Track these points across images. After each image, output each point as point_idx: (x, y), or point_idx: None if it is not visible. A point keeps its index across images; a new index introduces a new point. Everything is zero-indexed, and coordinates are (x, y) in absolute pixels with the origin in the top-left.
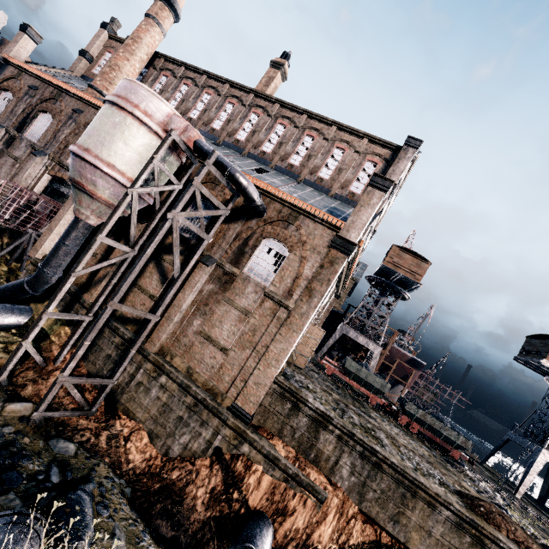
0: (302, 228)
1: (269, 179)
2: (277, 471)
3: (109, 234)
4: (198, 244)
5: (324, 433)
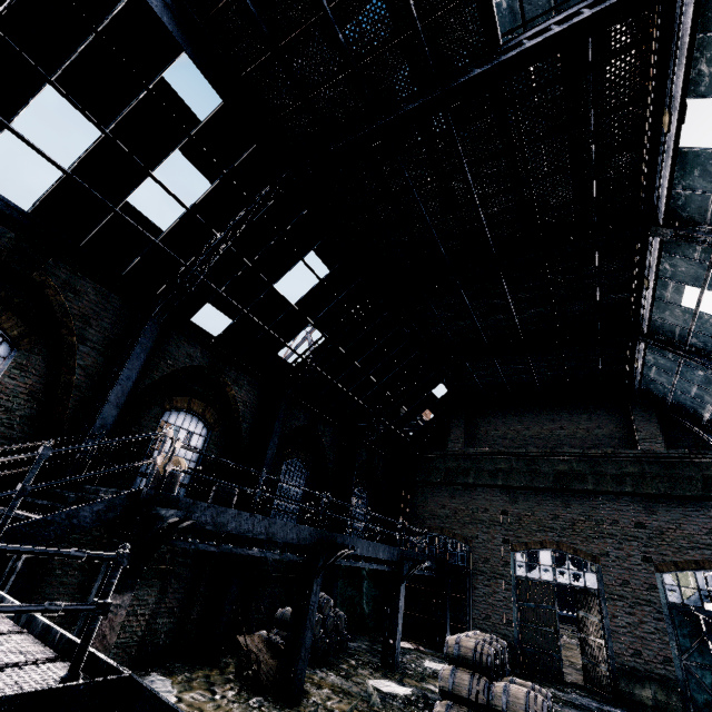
0: None
1: None
2: None
3: None
4: None
5: None
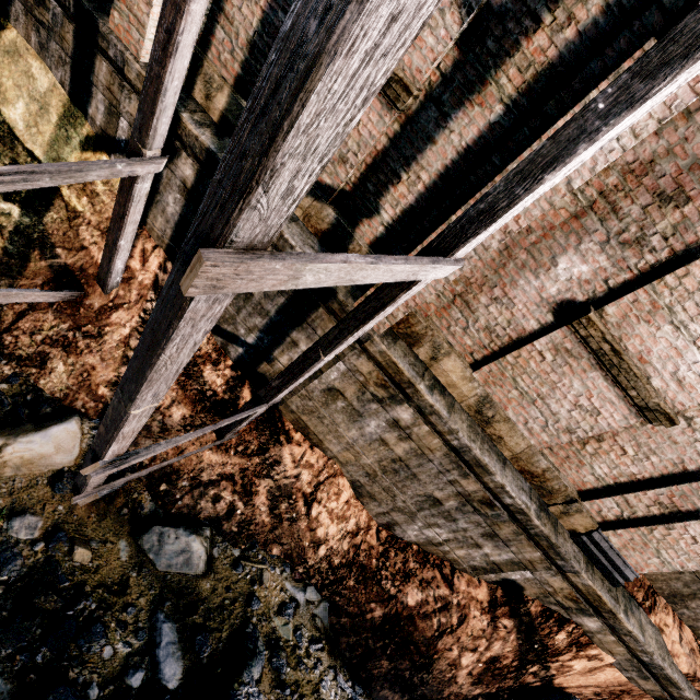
0: None
1: None
2: (650, 684)
3: None
4: None
5: None
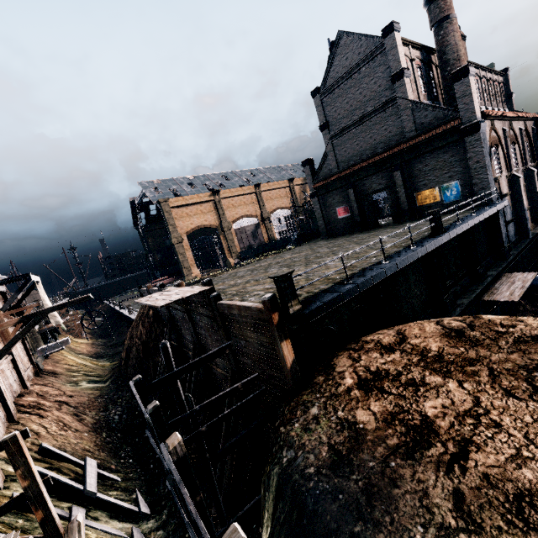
0: None
1: None
2: None
3: None
4: None
5: None
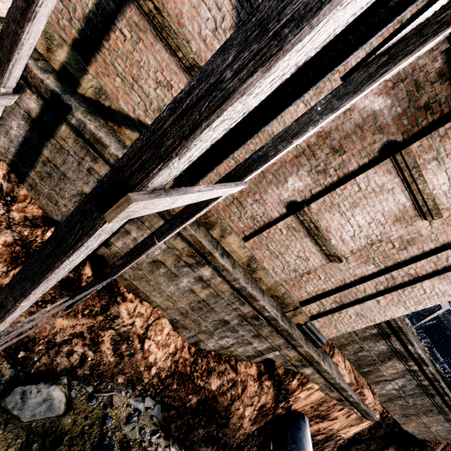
0: None
1: None
2: (334, 393)
3: None
4: None
5: (396, 362)
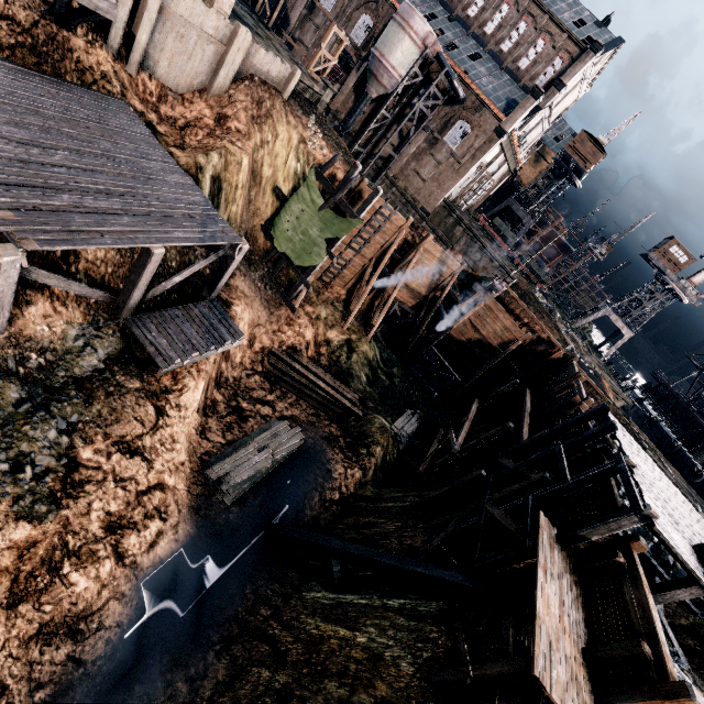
0: (482, 117)
1: (478, 69)
2: (434, 235)
3: (374, 101)
4: (425, 120)
5: (458, 227)
